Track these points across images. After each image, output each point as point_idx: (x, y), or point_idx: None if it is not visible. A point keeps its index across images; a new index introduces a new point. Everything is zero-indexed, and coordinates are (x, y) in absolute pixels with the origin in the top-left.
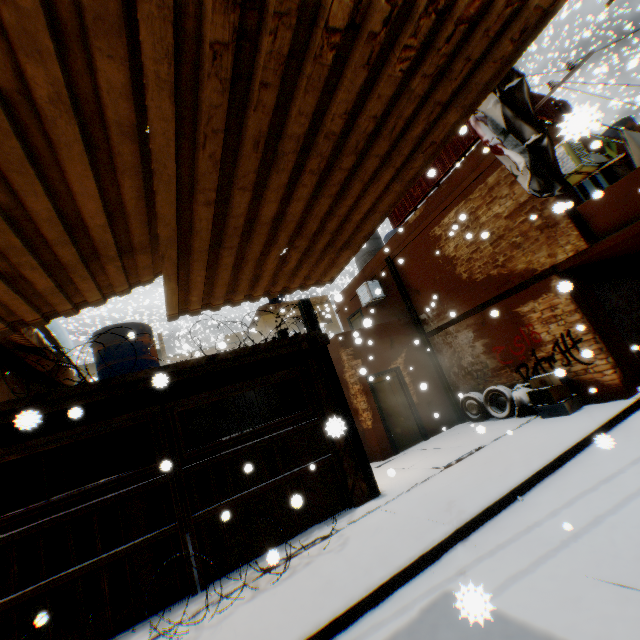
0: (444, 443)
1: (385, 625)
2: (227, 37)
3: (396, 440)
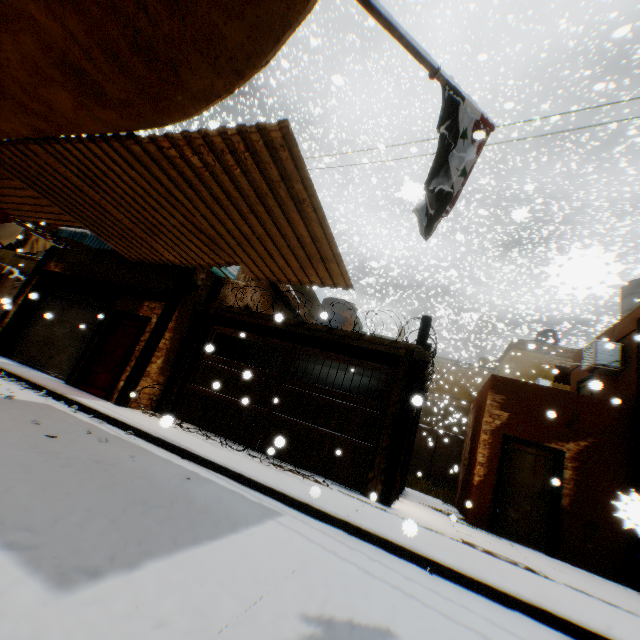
0: (541, 559)
1: (247, 493)
2: (177, 175)
3: (501, 520)
